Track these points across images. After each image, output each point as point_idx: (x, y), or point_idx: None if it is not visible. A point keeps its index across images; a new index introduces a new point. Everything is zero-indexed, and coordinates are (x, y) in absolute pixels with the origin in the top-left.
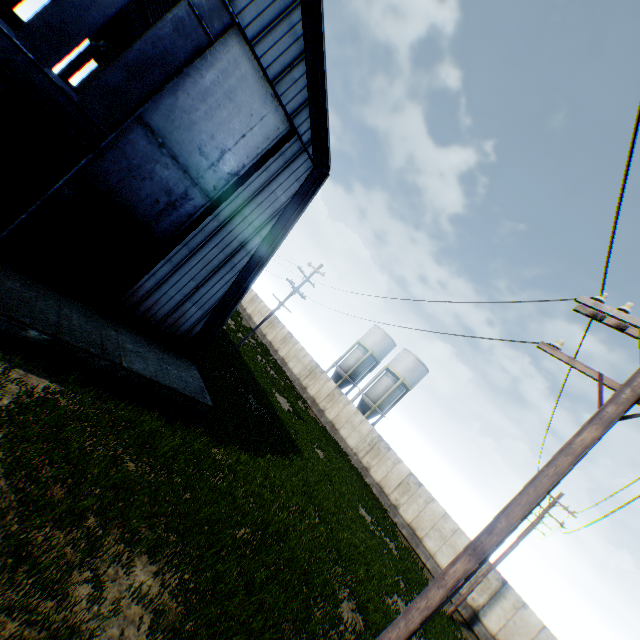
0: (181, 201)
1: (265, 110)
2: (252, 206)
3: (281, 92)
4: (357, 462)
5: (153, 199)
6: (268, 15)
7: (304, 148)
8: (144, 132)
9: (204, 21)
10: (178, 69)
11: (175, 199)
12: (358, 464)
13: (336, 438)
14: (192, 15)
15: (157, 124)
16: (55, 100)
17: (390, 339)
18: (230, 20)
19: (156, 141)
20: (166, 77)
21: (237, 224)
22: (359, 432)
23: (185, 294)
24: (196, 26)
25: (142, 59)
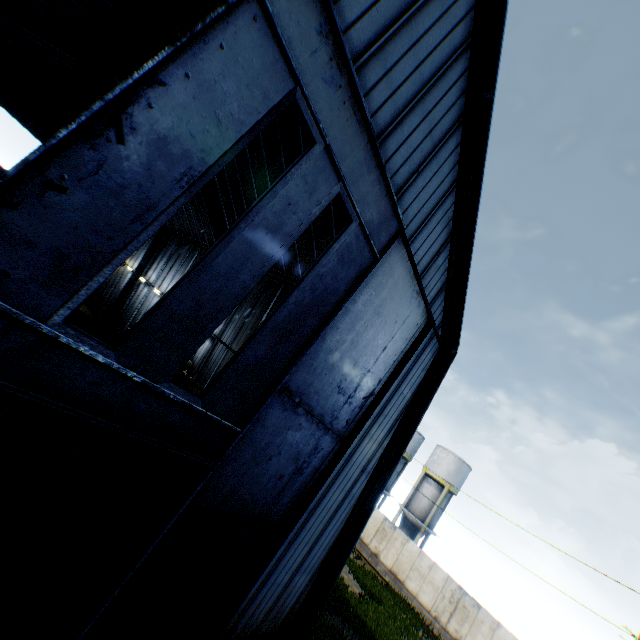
0: (308, 459)
1: (408, 309)
2: (379, 420)
3: (425, 283)
4: (442, 630)
5: (276, 476)
6: (427, 206)
7: (435, 333)
8: (279, 399)
9: (371, 236)
10: (334, 305)
11: (302, 461)
12: (444, 633)
13: (404, 595)
14: (360, 234)
15: (296, 380)
16: (165, 422)
17: (419, 434)
18: (396, 226)
19: (291, 402)
20: (319, 321)
21: (362, 449)
22: (432, 582)
23: (295, 566)
24: (362, 245)
25: (295, 311)
